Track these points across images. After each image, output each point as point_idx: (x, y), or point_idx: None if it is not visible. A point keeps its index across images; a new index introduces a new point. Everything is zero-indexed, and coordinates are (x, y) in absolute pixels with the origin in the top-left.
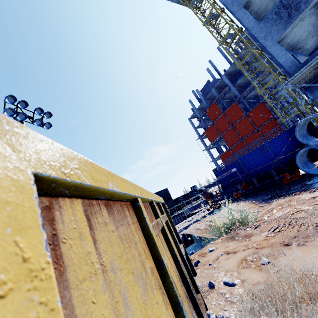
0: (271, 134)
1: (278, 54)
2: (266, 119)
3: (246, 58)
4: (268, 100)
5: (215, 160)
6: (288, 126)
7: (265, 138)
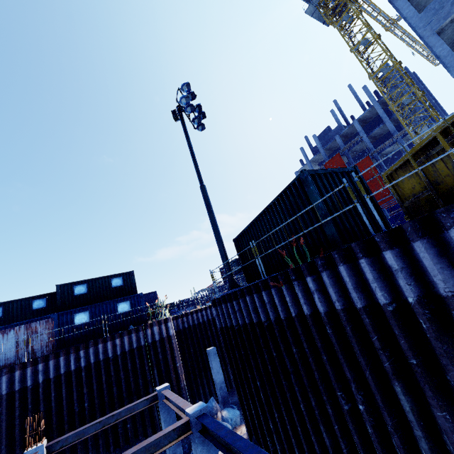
0: None
1: None
2: None
3: (403, 98)
4: None
5: None
6: None
7: None
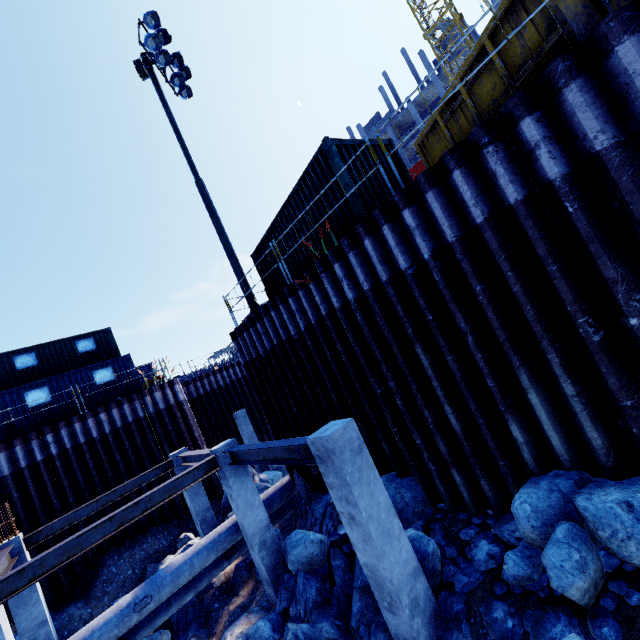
0: None
1: None
2: None
3: None
4: None
5: None
6: None
7: None
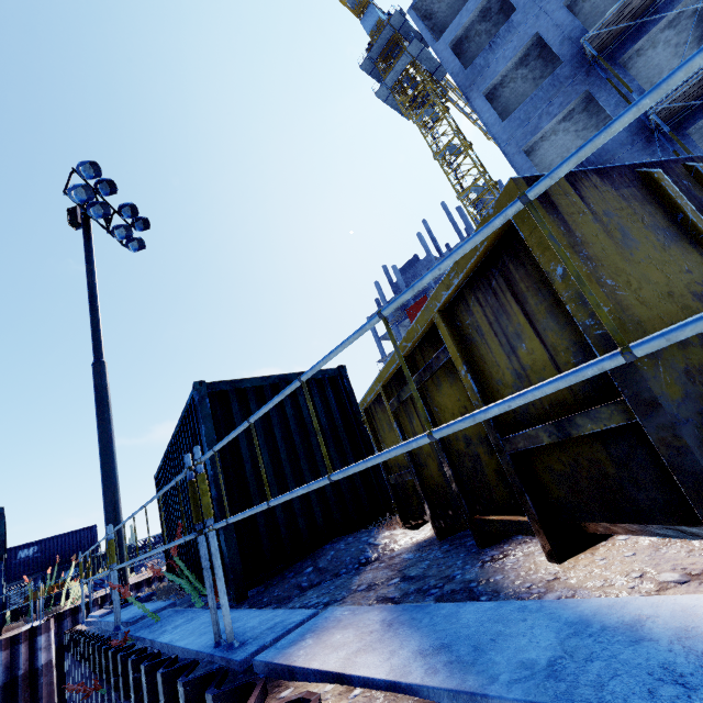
0: None
1: None
2: None
3: None
4: None
5: None
6: None
7: None
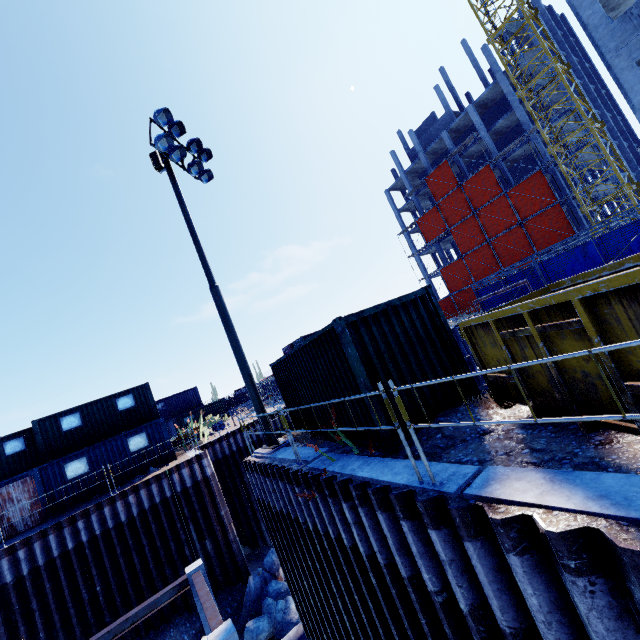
0: (544, 235)
1: (632, 86)
2: (541, 205)
3: (538, 78)
4: (564, 167)
5: (430, 277)
6: (591, 221)
7: (533, 241)
